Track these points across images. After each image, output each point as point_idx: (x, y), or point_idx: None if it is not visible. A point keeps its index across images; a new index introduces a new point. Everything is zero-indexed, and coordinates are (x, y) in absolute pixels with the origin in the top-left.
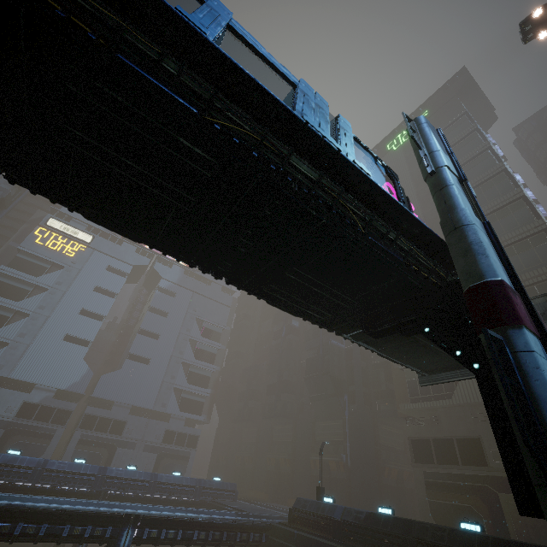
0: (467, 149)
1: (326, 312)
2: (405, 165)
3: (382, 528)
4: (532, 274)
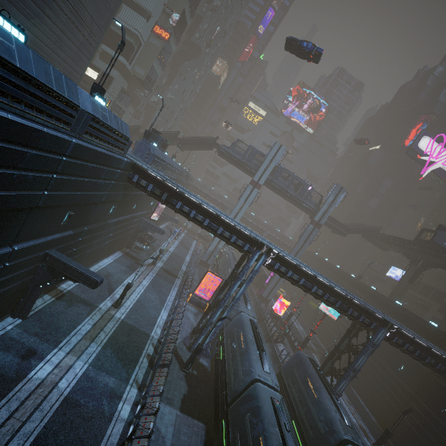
0: None
1: (305, 212)
2: None
3: (321, 260)
4: None
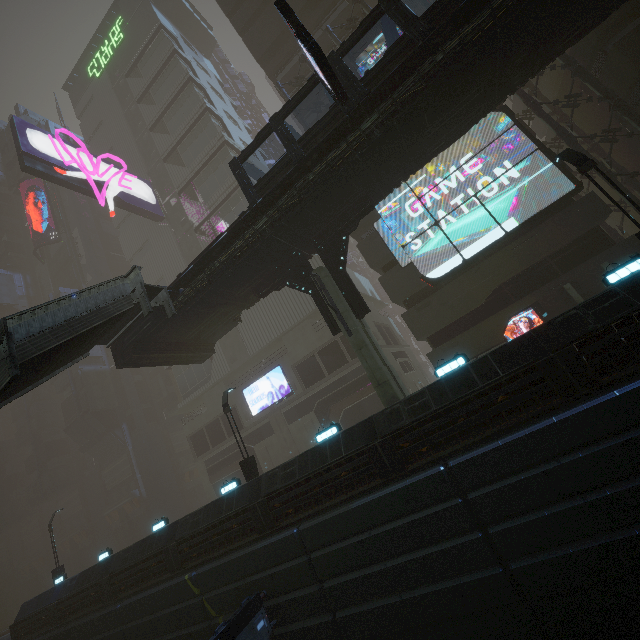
0: (173, 80)
1: None
2: (116, 101)
3: (86, 584)
4: None
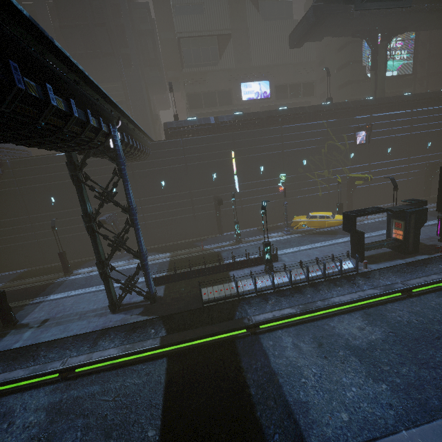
0: None
1: None
2: None
3: (249, 118)
4: None
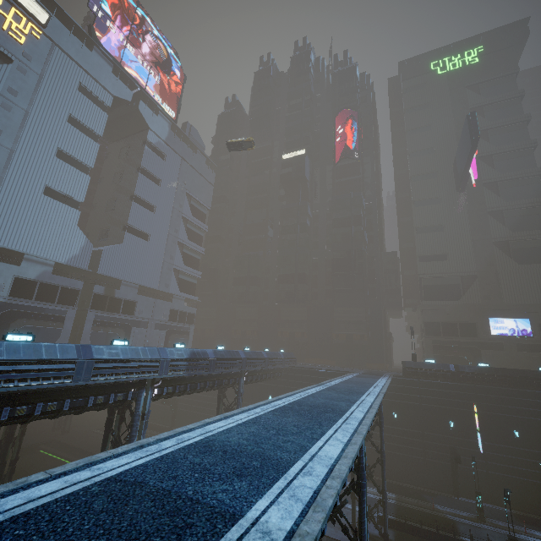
0: (509, 112)
1: None
2: (448, 98)
3: (496, 374)
4: (534, 233)
